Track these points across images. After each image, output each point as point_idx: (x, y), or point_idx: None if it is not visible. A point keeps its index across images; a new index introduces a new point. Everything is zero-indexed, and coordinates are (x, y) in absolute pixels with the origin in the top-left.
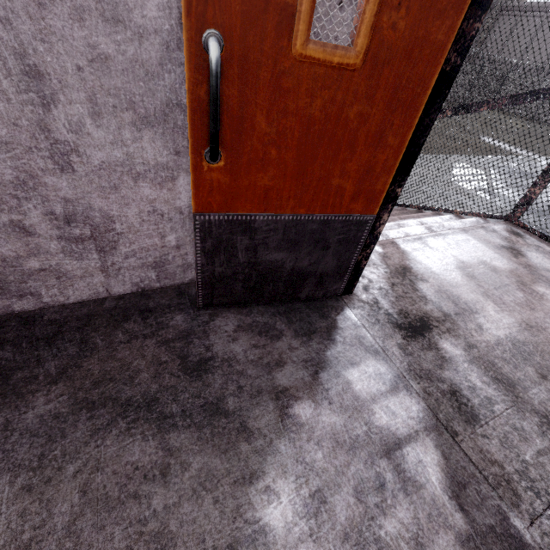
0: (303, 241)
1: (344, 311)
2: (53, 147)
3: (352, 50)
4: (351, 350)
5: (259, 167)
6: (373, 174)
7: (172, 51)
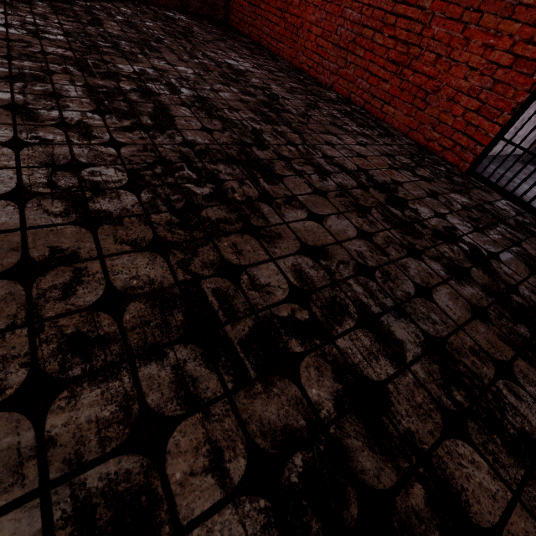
0: None
1: None
2: None
3: None
4: None
5: None
6: None
7: None
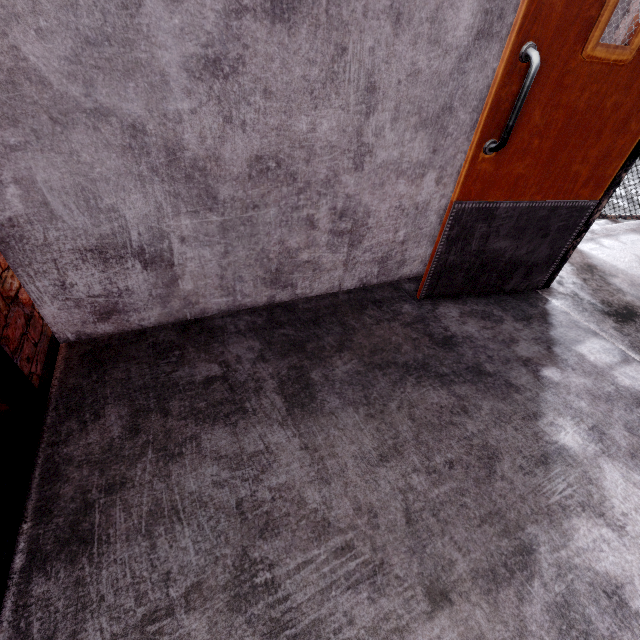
0: (529, 229)
1: (549, 301)
2: (358, 149)
3: (628, 48)
4: (572, 331)
5: (520, 156)
6: (608, 159)
7: (461, 62)
